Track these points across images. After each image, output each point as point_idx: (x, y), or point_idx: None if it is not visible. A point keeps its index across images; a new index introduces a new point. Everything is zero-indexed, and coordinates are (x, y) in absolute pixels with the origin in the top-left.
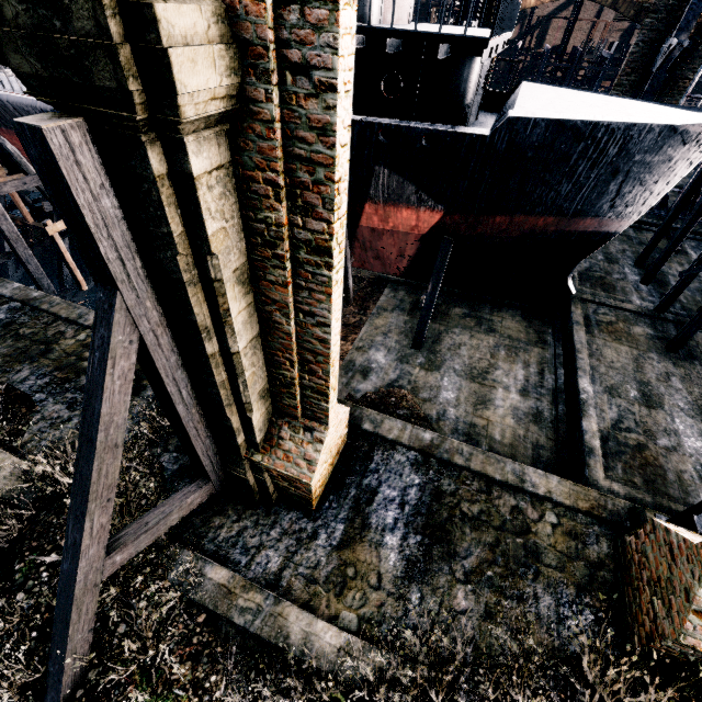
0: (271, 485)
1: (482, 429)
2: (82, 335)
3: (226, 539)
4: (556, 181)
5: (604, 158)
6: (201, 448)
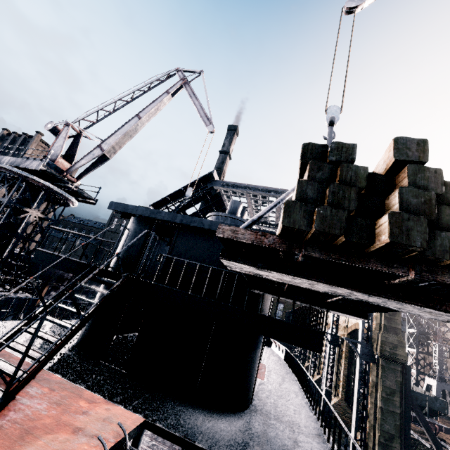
0: None
1: None
2: None
3: None
4: None
5: None
6: None
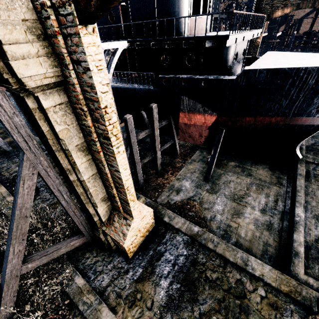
0: (112, 242)
1: (234, 229)
2: None
3: (88, 264)
4: (278, 99)
5: (307, 86)
6: (77, 220)
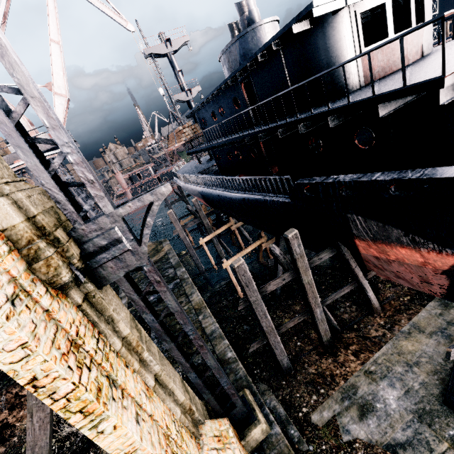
0: None
1: None
2: (187, 306)
3: None
4: None
5: None
6: None
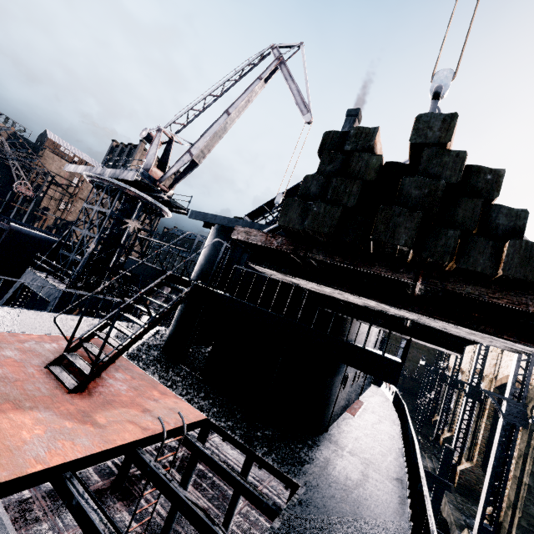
0: None
1: None
2: None
3: None
4: None
5: None
6: None
